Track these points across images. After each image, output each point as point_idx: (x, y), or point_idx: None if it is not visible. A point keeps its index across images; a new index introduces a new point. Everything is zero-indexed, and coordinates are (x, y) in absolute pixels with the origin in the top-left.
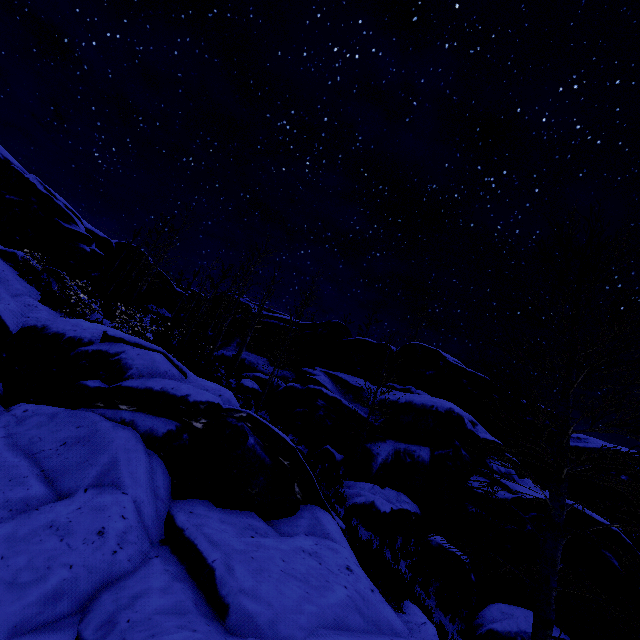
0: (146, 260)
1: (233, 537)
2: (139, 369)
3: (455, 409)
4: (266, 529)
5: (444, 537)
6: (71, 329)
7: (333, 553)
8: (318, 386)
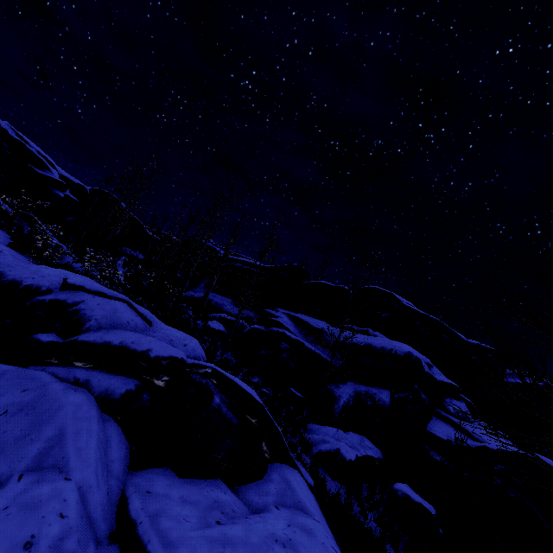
0: (119, 206)
1: (195, 529)
2: (98, 320)
3: (413, 353)
4: (233, 504)
5: (407, 482)
6: (29, 276)
7: (308, 537)
8: (281, 328)
